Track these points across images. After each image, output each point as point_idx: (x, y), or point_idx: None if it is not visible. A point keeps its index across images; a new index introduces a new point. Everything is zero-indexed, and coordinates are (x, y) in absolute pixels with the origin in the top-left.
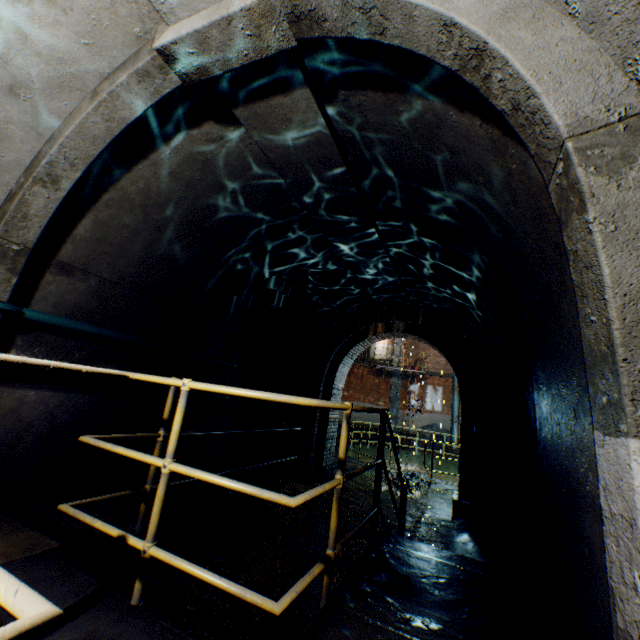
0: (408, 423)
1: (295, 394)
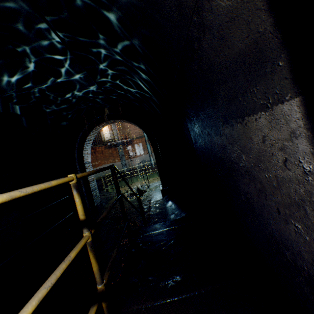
0: (132, 164)
1: (61, 176)
